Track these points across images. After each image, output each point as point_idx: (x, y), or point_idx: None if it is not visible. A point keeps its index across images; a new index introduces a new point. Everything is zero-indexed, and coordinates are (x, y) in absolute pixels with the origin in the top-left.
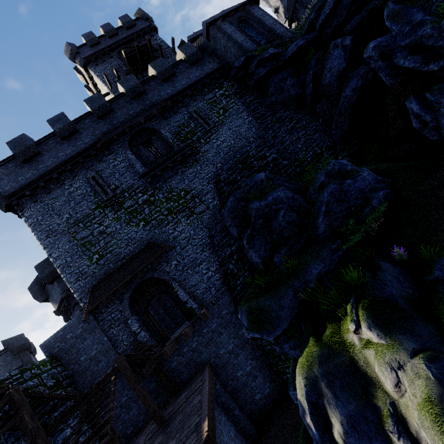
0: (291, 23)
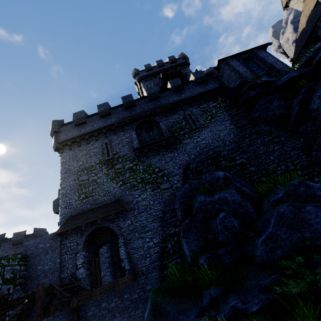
0: (295, 64)
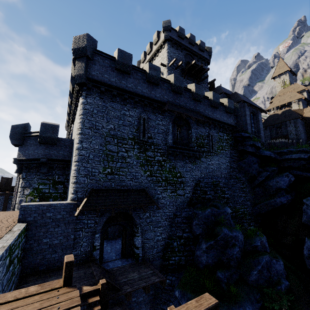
0: None
